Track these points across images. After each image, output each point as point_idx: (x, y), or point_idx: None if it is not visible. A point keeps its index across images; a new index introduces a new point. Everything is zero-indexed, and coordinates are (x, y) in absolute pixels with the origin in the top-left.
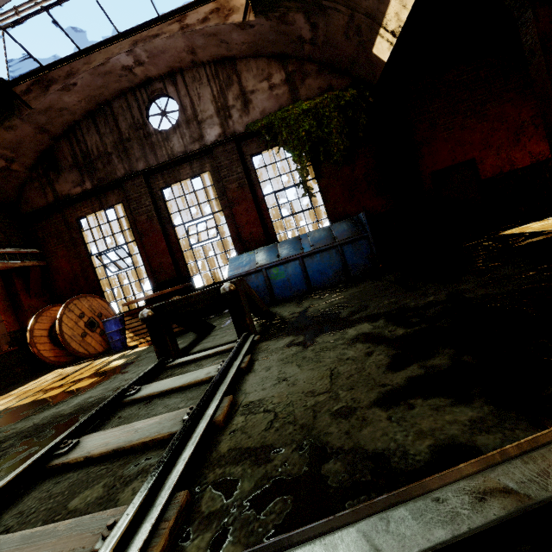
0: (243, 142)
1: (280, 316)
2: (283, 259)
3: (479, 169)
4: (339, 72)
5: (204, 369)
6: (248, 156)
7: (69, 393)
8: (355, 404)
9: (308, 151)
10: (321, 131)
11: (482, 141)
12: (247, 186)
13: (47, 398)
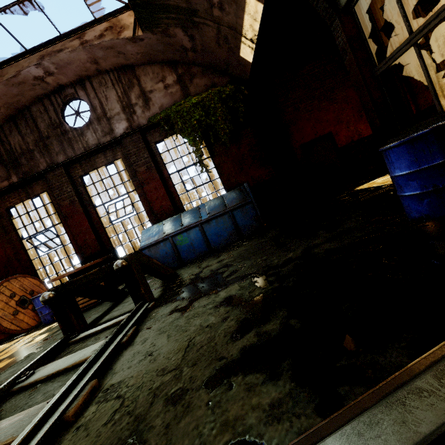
0: (147, 132)
1: (181, 279)
2: (185, 227)
3: (336, 140)
4: (219, 72)
5: (94, 345)
6: (153, 143)
7: None
8: (189, 385)
9: (200, 136)
10: (210, 119)
11: (335, 118)
12: (154, 168)
13: None
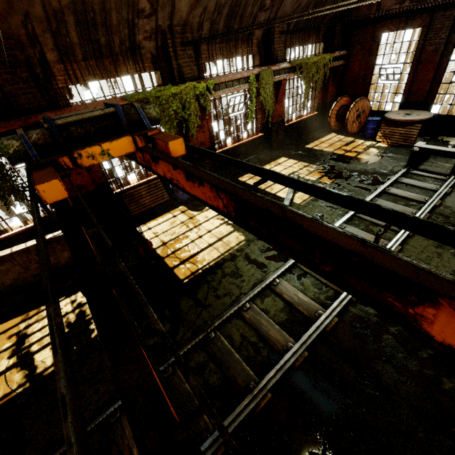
0: None
1: None
2: None
3: None
4: None
5: (429, 184)
6: None
7: (361, 160)
8: None
9: None
10: None
11: None
12: None
13: (350, 156)
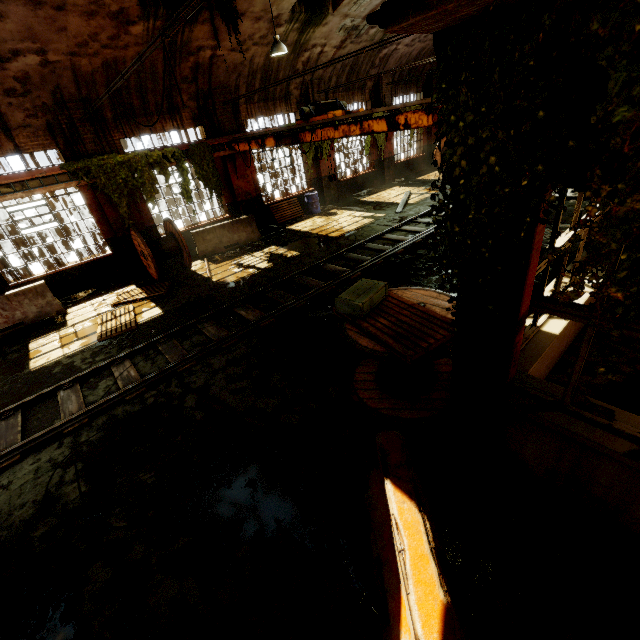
0: None
1: None
2: None
3: None
4: None
5: None
6: None
7: None
8: None
9: None
10: None
11: None
12: None
13: None
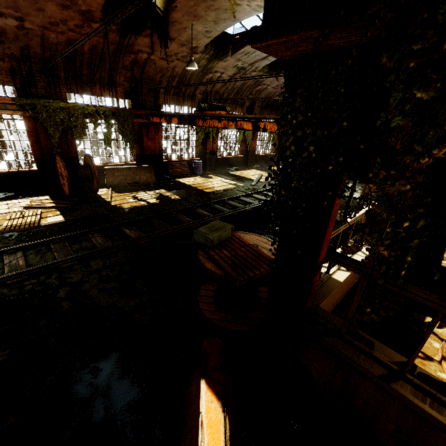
0: None
1: None
2: None
3: None
4: None
5: None
6: None
7: None
8: None
9: None
10: None
11: None
12: None
13: None
